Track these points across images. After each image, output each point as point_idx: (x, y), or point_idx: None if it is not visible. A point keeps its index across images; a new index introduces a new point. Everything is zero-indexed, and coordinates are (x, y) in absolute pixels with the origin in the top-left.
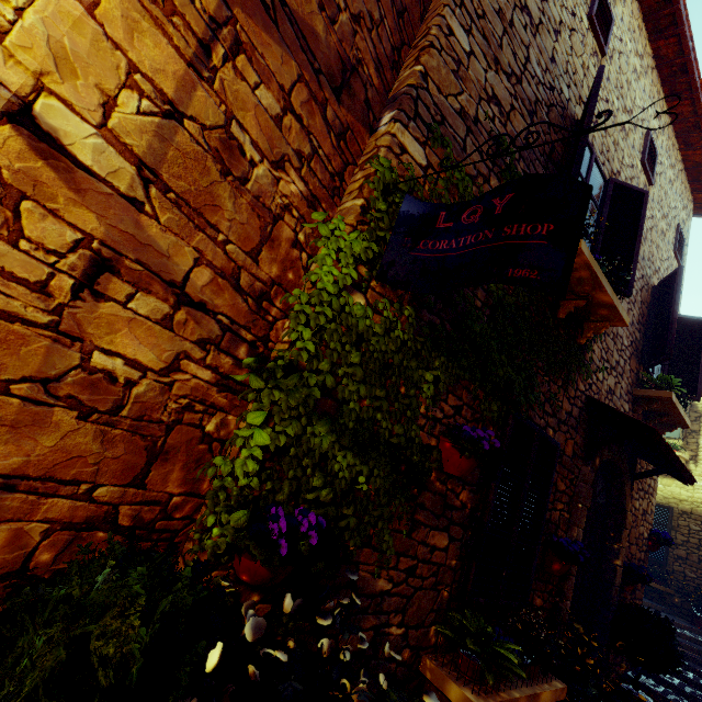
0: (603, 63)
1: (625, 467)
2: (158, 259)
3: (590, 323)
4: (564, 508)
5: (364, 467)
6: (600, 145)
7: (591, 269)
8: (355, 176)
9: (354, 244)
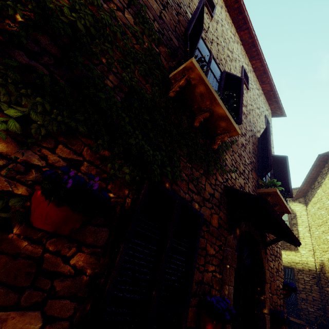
0: (213, 21)
1: (259, 238)
2: None
3: (219, 136)
4: (215, 269)
5: None
6: (216, 54)
7: (205, 82)
8: None
9: None
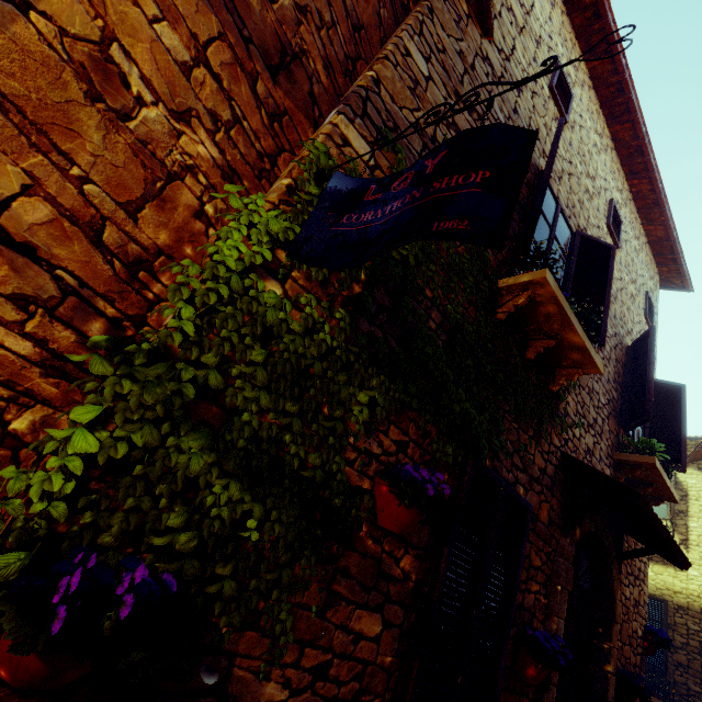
0: (565, 129)
1: (611, 544)
2: None
3: (562, 369)
4: (540, 590)
5: (256, 506)
6: (565, 199)
7: (559, 303)
8: (291, 163)
9: (272, 221)
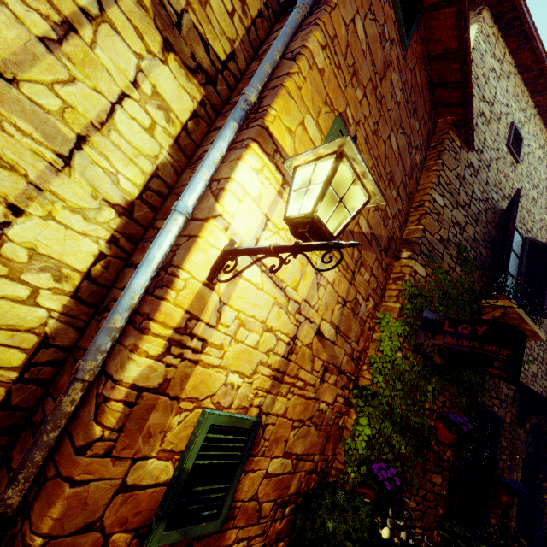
0: (518, 166)
1: None
2: (336, 360)
3: None
4: (506, 458)
5: (404, 441)
6: (518, 217)
7: (519, 315)
8: (391, 285)
9: (398, 329)
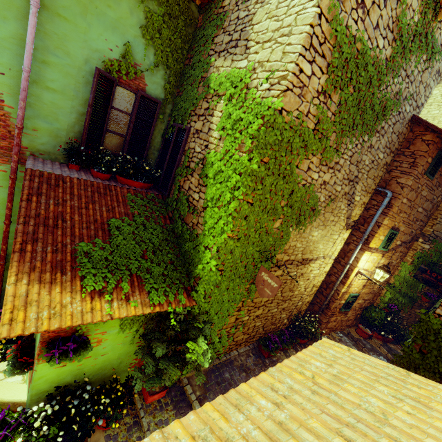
0: None
1: None
2: None
3: None
4: None
5: (404, 299)
6: None
7: None
8: (410, 251)
9: (409, 268)
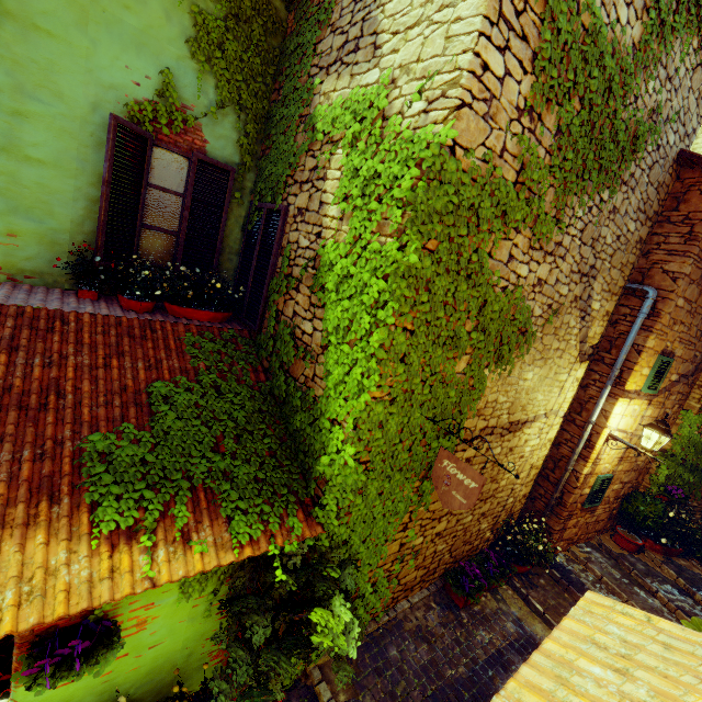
0: None
1: None
2: None
3: None
4: None
5: (692, 476)
6: None
7: None
8: (695, 390)
9: (696, 420)
